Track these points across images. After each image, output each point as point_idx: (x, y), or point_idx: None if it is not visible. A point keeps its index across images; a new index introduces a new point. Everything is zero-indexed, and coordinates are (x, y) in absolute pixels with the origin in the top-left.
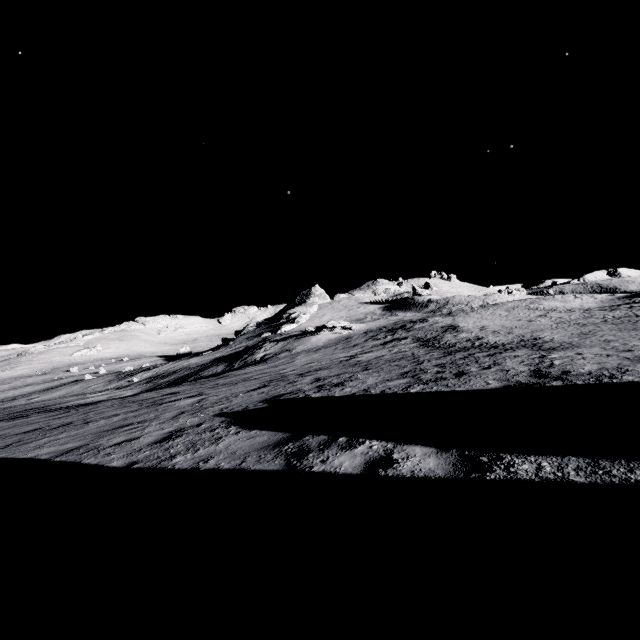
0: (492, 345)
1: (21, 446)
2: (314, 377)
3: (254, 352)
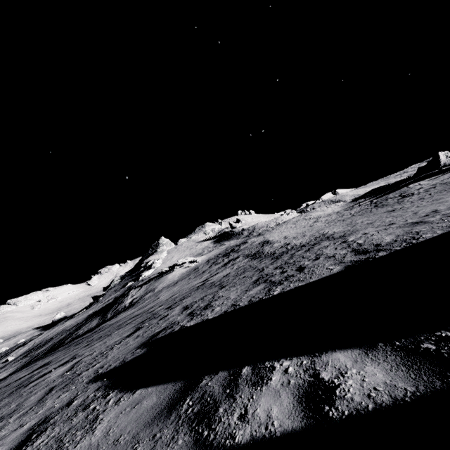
0: (300, 245)
1: None
2: (182, 306)
3: (123, 300)
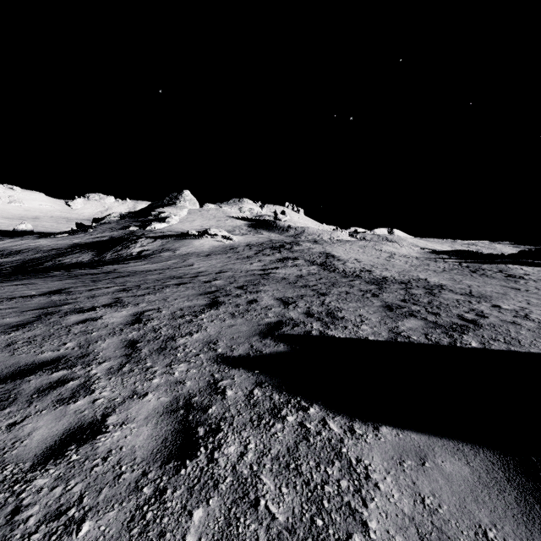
0: (397, 280)
1: None
2: (271, 296)
3: (129, 245)
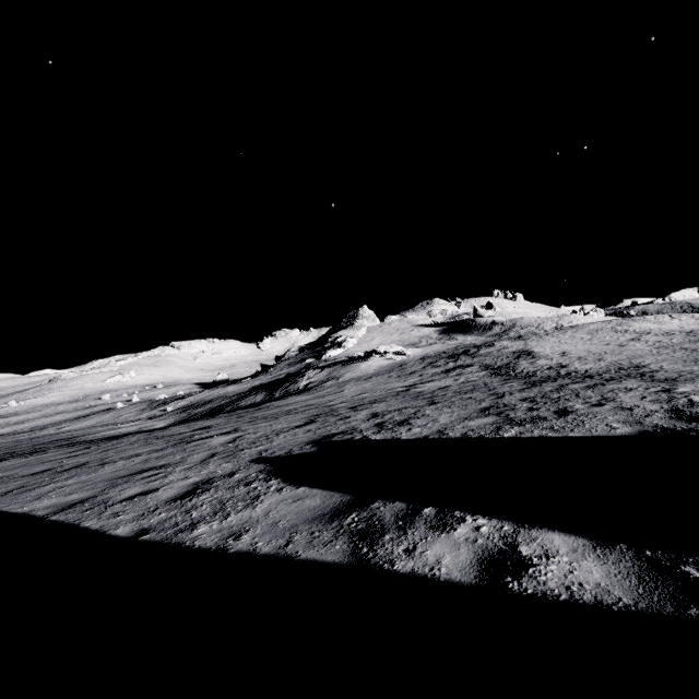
0: (584, 374)
1: (21, 494)
2: (370, 412)
3: (296, 380)
